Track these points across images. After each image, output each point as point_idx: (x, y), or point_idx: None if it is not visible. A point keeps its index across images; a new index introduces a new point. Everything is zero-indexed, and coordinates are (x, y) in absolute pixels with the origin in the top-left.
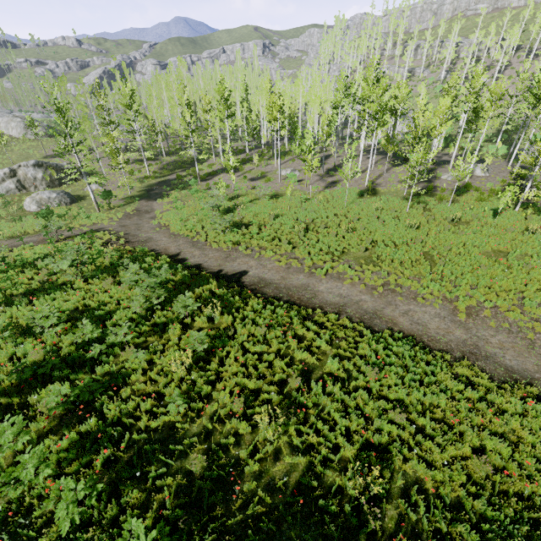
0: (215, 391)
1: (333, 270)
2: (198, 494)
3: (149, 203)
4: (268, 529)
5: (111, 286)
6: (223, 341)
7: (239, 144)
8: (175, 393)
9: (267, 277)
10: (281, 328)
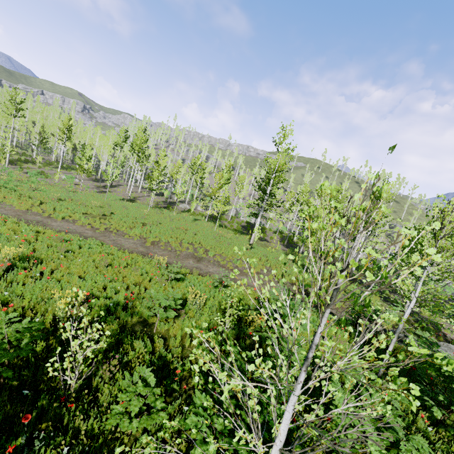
0: None
1: (71, 218)
2: None
3: None
4: None
5: None
6: None
7: (29, 152)
8: None
9: (1, 212)
10: None
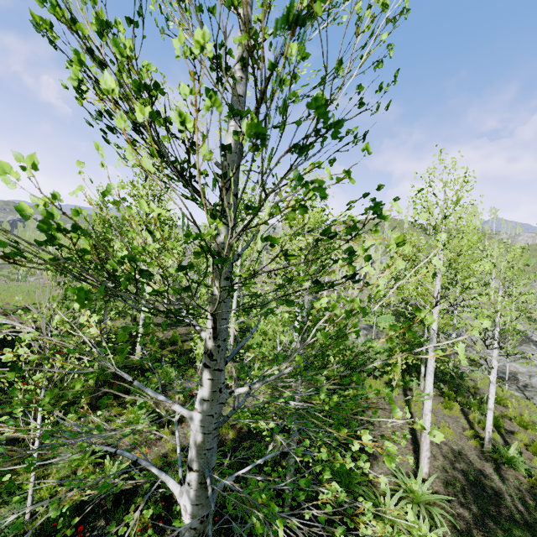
0: None
1: None
2: None
3: None
4: None
5: None
6: None
7: None
8: None
9: None
10: None
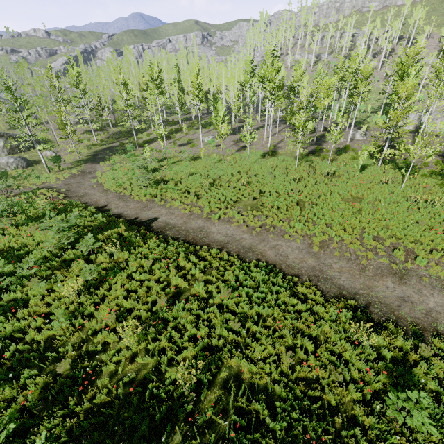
0: (96, 311)
1: (225, 216)
2: (60, 390)
3: (93, 165)
4: (109, 413)
5: (37, 231)
6: (116, 272)
7: (176, 116)
8: (59, 312)
9: (172, 222)
10: (168, 261)
